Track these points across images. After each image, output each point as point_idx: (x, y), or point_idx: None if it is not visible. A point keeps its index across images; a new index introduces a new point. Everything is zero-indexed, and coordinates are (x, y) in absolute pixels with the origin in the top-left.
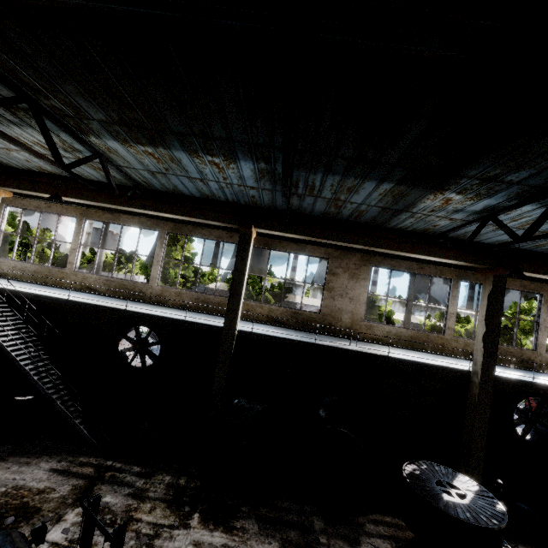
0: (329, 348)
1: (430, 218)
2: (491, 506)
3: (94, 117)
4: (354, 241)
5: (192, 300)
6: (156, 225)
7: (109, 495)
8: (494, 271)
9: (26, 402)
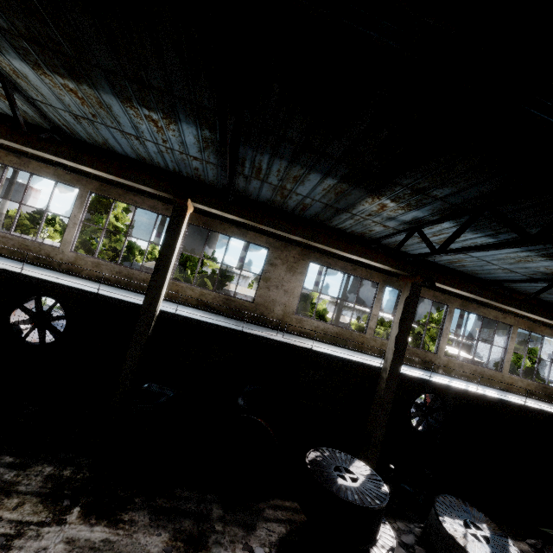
0: (255, 337)
1: (367, 222)
2: (377, 488)
3: None
4: (294, 232)
5: (112, 274)
6: (76, 181)
7: None
8: (413, 278)
9: None
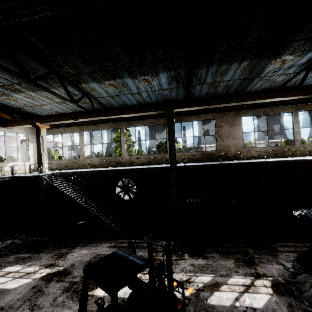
0: (229, 165)
1: (272, 78)
2: None
3: (85, 71)
4: (231, 101)
5: (146, 160)
6: (118, 125)
7: (140, 252)
8: None
9: (82, 224)
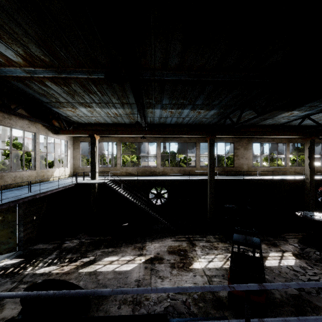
0: (249, 180)
1: (279, 120)
2: None
3: (163, 103)
4: (255, 135)
5: (178, 171)
6: (155, 140)
7: (200, 243)
8: (310, 138)
9: (128, 225)
